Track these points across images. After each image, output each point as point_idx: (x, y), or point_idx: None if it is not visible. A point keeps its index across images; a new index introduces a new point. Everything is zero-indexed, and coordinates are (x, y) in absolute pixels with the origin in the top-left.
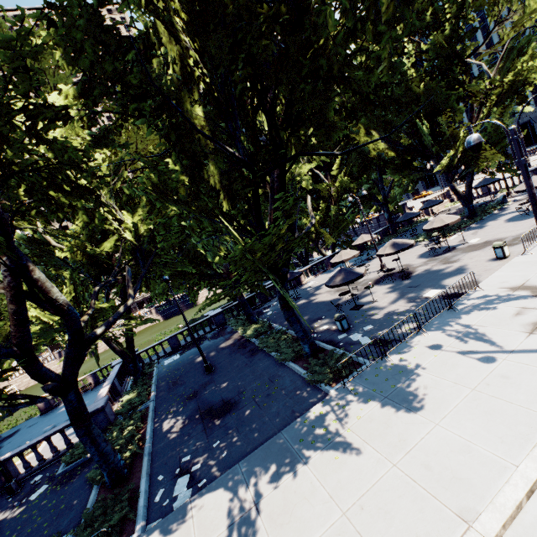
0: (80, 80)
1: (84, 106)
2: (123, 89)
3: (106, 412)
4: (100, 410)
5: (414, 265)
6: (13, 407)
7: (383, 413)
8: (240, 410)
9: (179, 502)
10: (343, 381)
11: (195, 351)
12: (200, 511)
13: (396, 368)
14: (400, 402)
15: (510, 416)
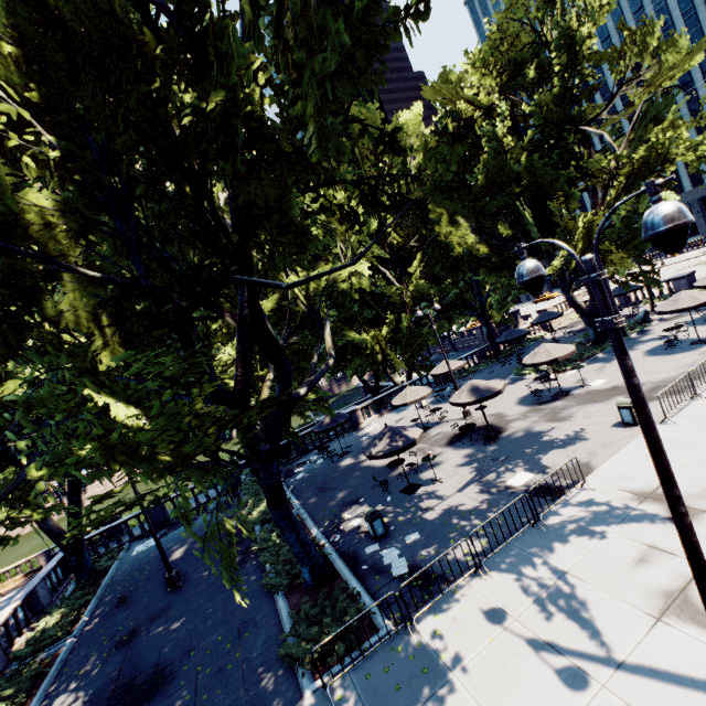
0: None
1: None
2: None
3: None
4: None
5: (508, 417)
6: None
7: None
8: (166, 701)
9: None
10: (322, 681)
11: (180, 536)
12: None
13: (421, 658)
14: None
15: None
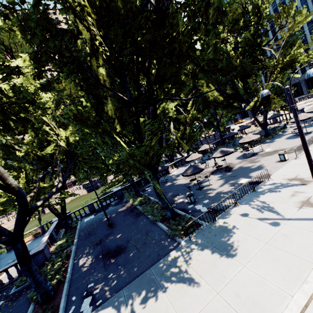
0: (33, 51)
1: (35, 66)
2: (60, 57)
3: (45, 253)
4: (40, 252)
5: (233, 163)
6: None
7: (212, 257)
8: (127, 253)
9: None
10: (189, 236)
11: (104, 213)
12: None
13: (221, 228)
14: (223, 250)
15: (288, 262)
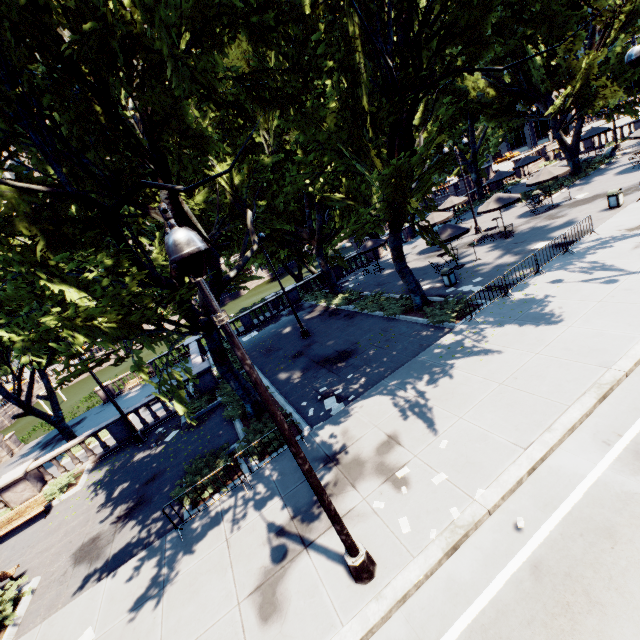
0: None
1: None
2: None
3: (212, 373)
4: (207, 371)
5: (514, 225)
6: (182, 334)
7: (516, 329)
8: (362, 354)
9: (335, 411)
10: (471, 313)
11: (276, 326)
12: (363, 409)
13: (520, 301)
14: (531, 320)
15: (635, 311)
